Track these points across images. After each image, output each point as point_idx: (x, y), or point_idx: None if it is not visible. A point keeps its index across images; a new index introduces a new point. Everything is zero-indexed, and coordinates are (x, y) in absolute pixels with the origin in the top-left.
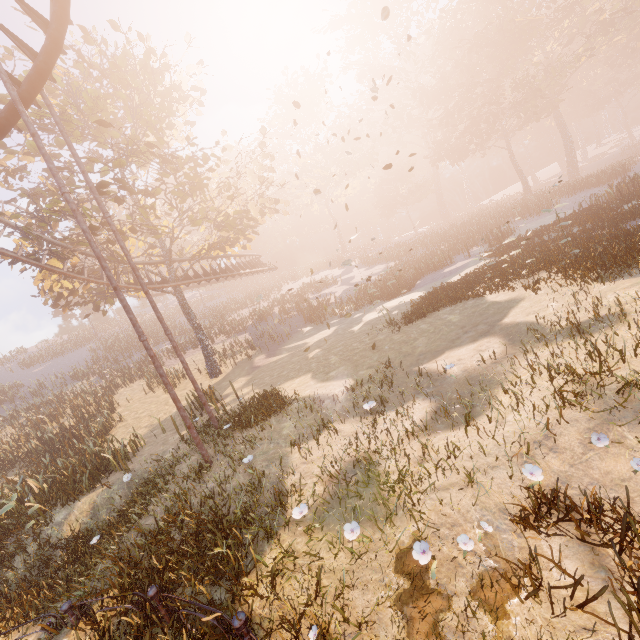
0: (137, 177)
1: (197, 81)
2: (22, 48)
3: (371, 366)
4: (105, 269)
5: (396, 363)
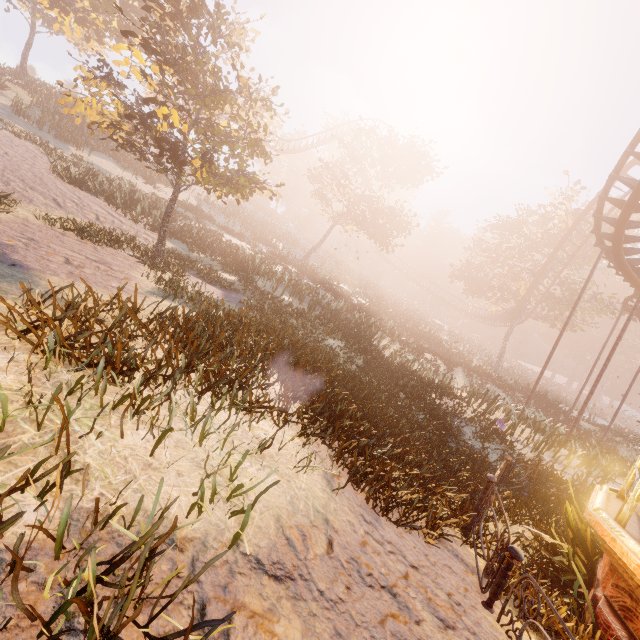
0: None
1: None
2: None
3: None
4: None
5: None
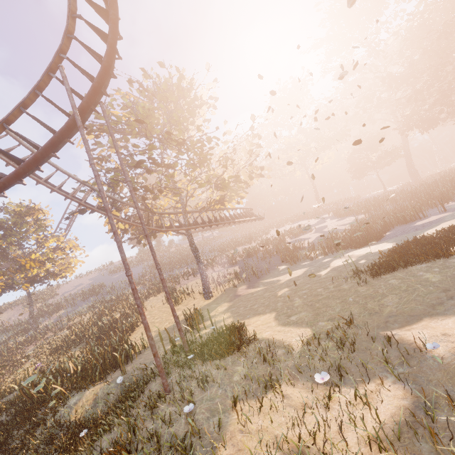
0: (170, 157)
1: (212, 93)
2: (86, 76)
3: (332, 318)
4: (109, 218)
5: (360, 320)
